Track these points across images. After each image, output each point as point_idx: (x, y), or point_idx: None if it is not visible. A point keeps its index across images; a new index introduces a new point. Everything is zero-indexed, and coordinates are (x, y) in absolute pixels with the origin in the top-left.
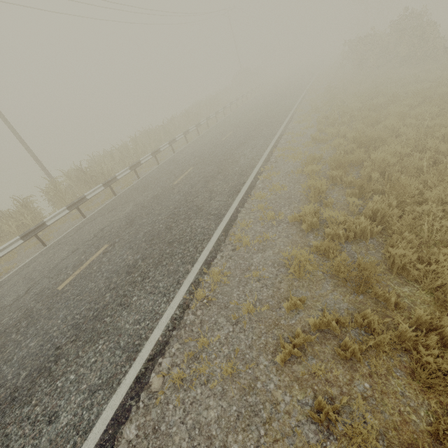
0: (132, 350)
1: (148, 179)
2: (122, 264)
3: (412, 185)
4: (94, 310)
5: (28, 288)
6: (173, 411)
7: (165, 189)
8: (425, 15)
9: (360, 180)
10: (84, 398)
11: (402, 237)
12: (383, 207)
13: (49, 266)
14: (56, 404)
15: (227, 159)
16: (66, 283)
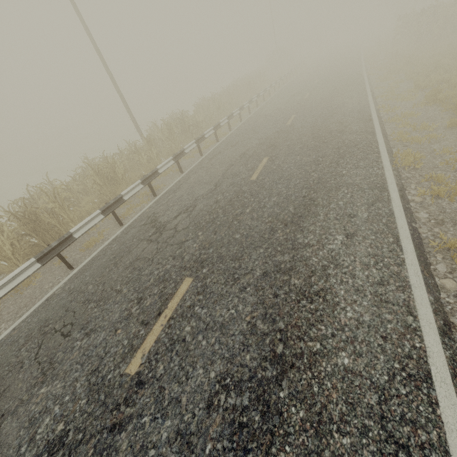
0: (379, 188)
1: (247, 127)
2: (303, 162)
3: None
4: (311, 180)
5: (214, 185)
6: (448, 205)
7: (282, 128)
8: None
9: None
10: (367, 207)
11: None
12: None
13: (215, 175)
14: (345, 212)
15: (330, 106)
16: (256, 176)
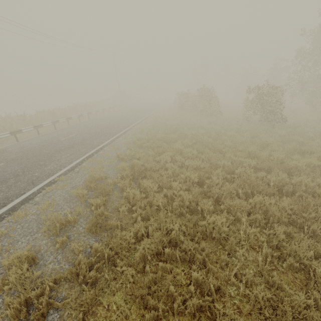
0: None
1: None
2: None
3: (123, 237)
4: None
5: None
6: None
7: None
8: (212, 91)
9: (93, 220)
10: None
11: (79, 318)
12: (83, 267)
13: None
14: None
15: (41, 161)
16: None
